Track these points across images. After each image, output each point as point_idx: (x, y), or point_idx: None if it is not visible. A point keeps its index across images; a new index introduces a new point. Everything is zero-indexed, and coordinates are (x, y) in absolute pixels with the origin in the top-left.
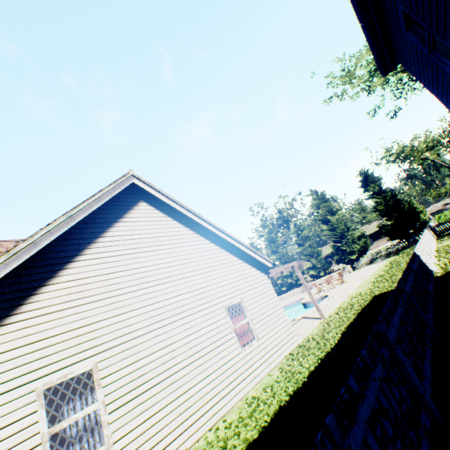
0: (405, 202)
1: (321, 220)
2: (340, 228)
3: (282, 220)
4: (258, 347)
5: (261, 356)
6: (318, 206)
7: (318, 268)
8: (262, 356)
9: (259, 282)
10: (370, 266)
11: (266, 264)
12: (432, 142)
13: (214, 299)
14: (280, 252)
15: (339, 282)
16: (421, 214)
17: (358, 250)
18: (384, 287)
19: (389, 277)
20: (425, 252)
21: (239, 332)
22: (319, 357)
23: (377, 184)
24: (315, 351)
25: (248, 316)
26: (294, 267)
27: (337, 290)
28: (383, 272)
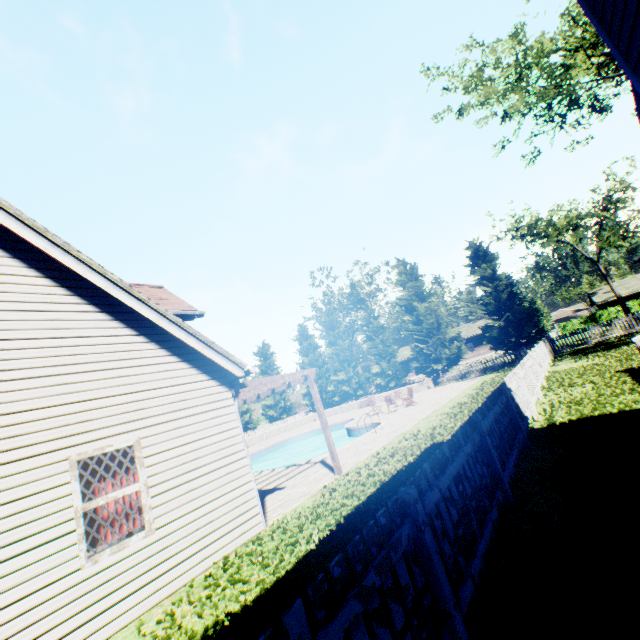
0: (523, 297)
1: (405, 306)
2: (429, 322)
3: (355, 298)
4: (143, 550)
5: (145, 570)
6: (404, 285)
7: (388, 376)
8: (147, 571)
9: (205, 404)
10: (457, 384)
11: (229, 369)
12: (576, 219)
13: (44, 441)
14: (340, 344)
15: (406, 402)
16: (543, 318)
17: (447, 358)
18: (452, 429)
19: (469, 411)
20: (526, 380)
21: (112, 513)
22: (216, 622)
23: (490, 265)
24: (257, 571)
25: (143, 478)
26: (309, 378)
27: (395, 417)
28: (466, 399)
